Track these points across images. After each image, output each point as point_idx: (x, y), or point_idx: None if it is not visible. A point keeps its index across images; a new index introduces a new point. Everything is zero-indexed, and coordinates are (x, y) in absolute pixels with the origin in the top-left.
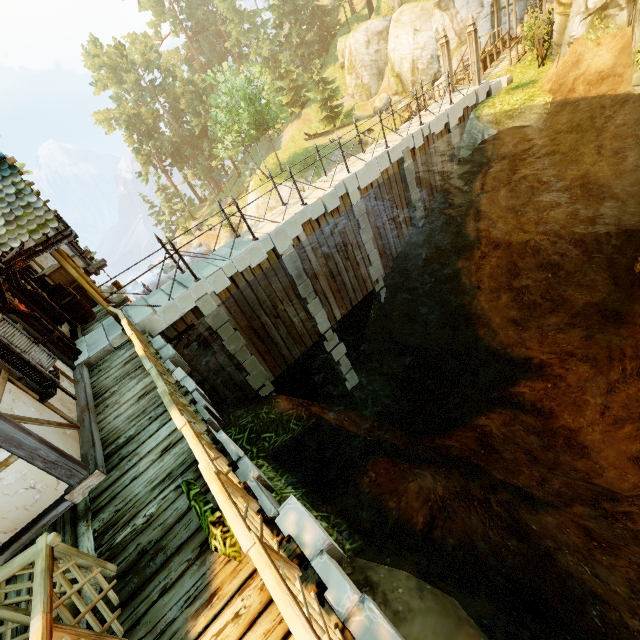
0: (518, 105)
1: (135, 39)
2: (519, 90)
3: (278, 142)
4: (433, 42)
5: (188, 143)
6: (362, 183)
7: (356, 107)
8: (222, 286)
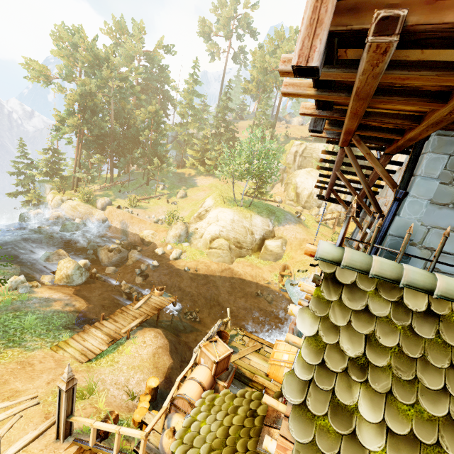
0: None
1: (104, 56)
2: None
3: (192, 181)
4: (324, 191)
5: (113, 138)
6: None
7: None
8: None
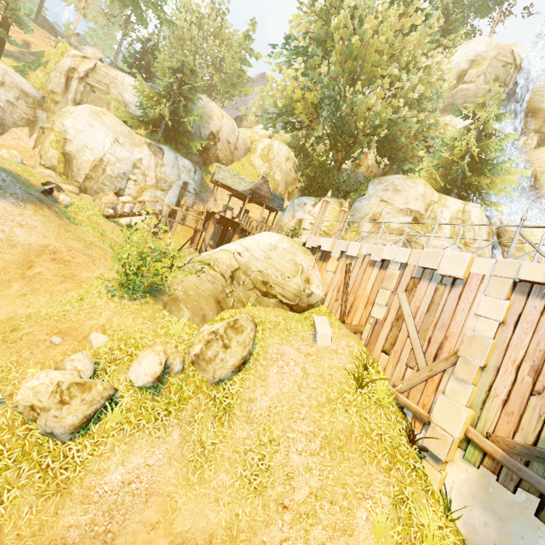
0: None
1: None
2: None
3: None
4: (130, 164)
5: None
6: None
7: None
8: None
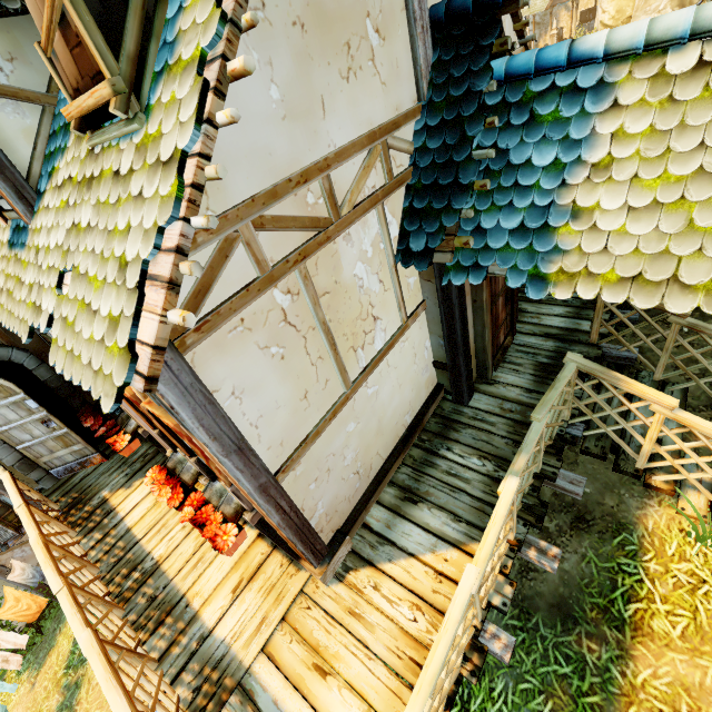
0: None
1: None
2: None
3: None
4: None
5: None
6: None
7: None
8: None
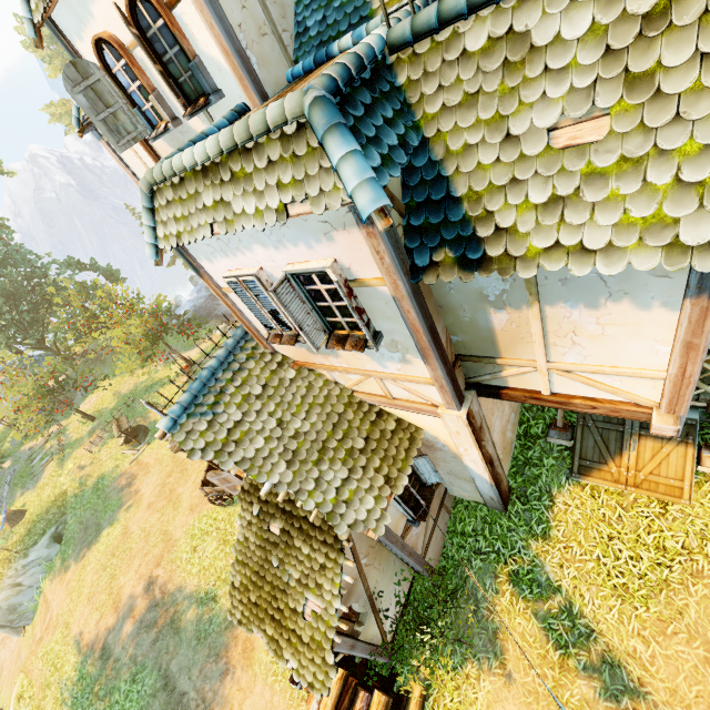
0: None
1: None
2: None
3: None
4: None
5: None
6: None
7: None
8: None
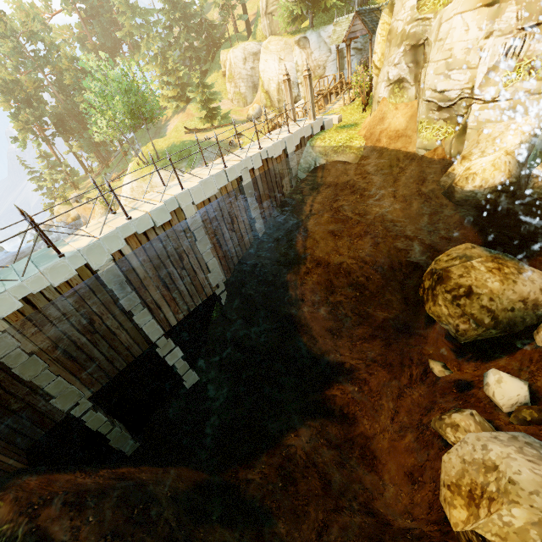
0: (342, 143)
1: (21, 7)
2: (344, 130)
3: (164, 129)
4: (294, 71)
5: (74, 116)
6: (196, 199)
7: (233, 111)
8: (9, 309)
